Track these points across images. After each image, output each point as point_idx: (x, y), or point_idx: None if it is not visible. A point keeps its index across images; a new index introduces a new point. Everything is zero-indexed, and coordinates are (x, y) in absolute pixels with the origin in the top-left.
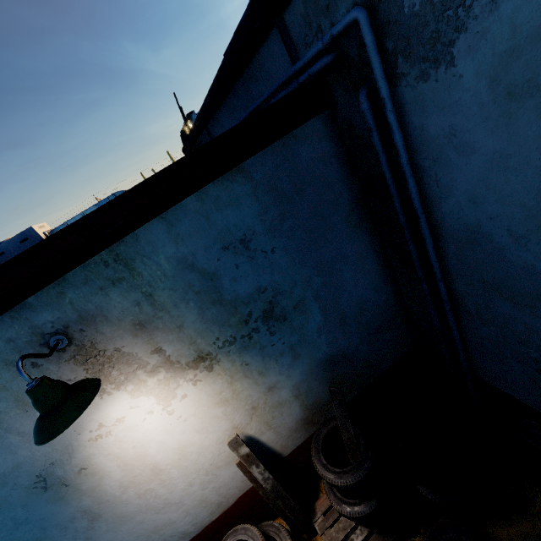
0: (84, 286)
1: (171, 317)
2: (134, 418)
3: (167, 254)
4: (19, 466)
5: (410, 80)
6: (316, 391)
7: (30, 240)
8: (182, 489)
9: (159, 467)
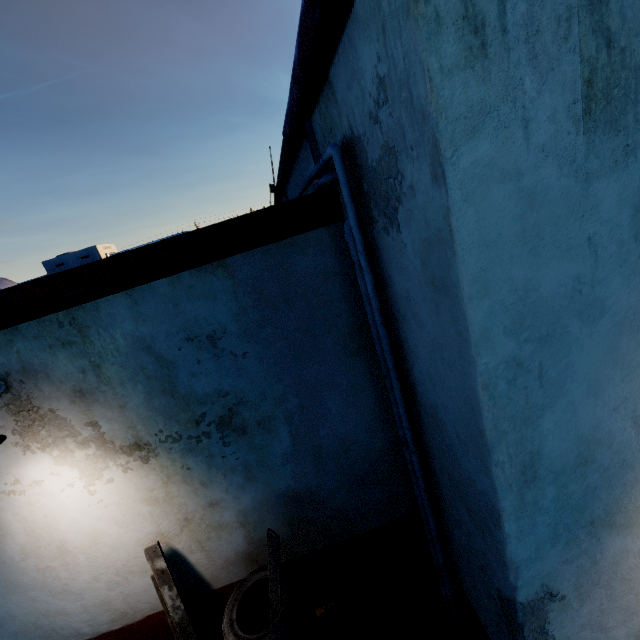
0: (35, 340)
1: (115, 394)
2: (53, 486)
3: (125, 330)
4: None
5: (380, 228)
6: (268, 526)
7: (90, 258)
8: (85, 580)
9: (66, 546)
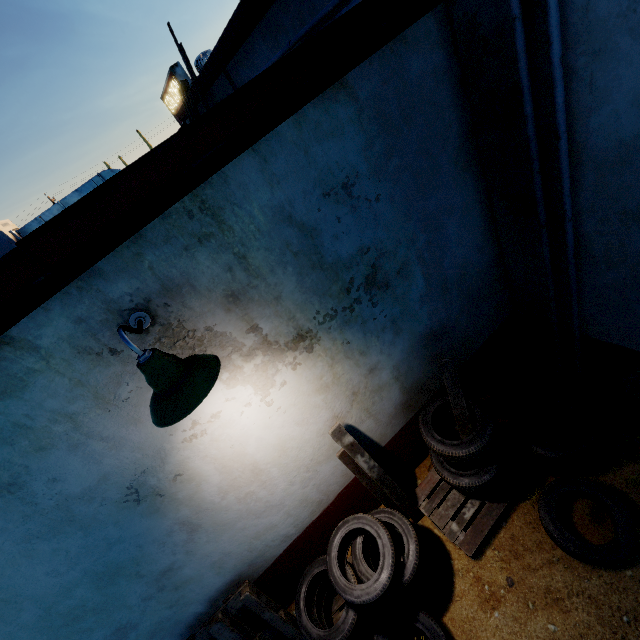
0: (166, 245)
1: (267, 286)
2: (231, 413)
3: (261, 202)
4: (105, 477)
5: None
6: (415, 372)
7: None
8: (282, 490)
9: (259, 466)
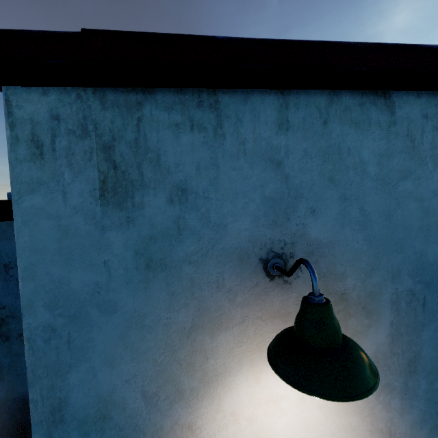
0: None
1: None
2: None
3: None
4: None
5: None
6: (1, 424)
7: None
8: None
9: None
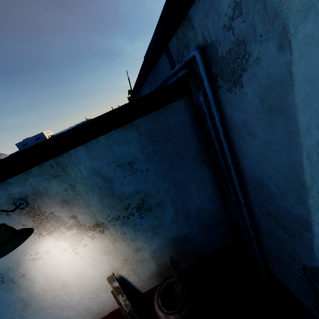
0: (39, 176)
1: (83, 199)
2: (56, 252)
3: (85, 165)
4: None
5: (224, 90)
6: (166, 257)
7: (40, 139)
8: (77, 299)
9: (66, 283)
